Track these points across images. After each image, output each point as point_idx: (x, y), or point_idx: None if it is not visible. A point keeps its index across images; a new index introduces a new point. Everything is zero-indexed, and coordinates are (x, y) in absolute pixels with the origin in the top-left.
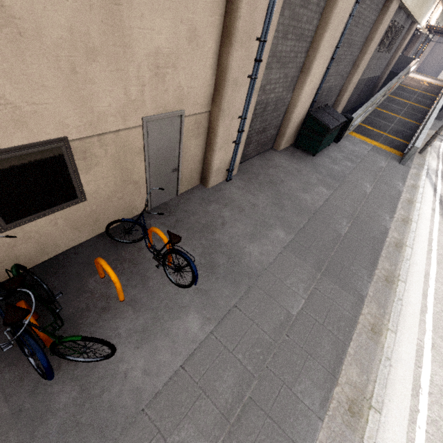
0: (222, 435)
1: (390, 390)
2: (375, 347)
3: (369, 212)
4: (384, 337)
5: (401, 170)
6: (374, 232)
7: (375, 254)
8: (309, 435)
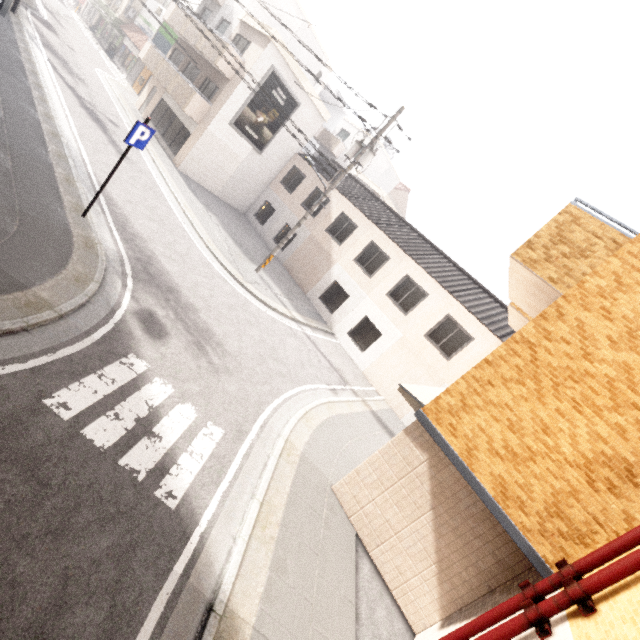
0: (1, 105)
1: (59, 120)
2: (46, 105)
3: (1, 44)
4: (48, 104)
5: (5, 22)
6: (14, 59)
7: (23, 71)
8: (36, 117)
